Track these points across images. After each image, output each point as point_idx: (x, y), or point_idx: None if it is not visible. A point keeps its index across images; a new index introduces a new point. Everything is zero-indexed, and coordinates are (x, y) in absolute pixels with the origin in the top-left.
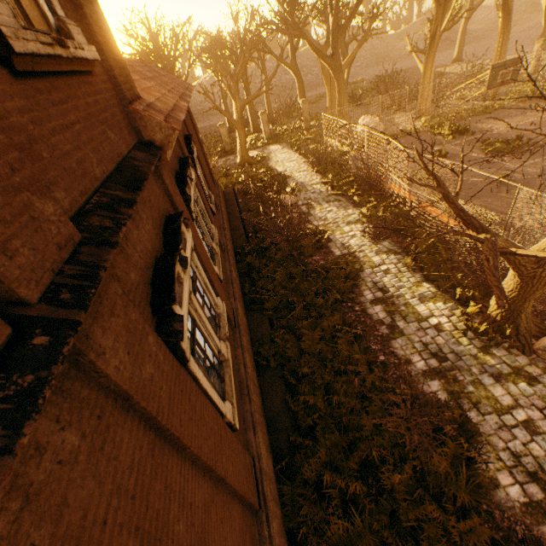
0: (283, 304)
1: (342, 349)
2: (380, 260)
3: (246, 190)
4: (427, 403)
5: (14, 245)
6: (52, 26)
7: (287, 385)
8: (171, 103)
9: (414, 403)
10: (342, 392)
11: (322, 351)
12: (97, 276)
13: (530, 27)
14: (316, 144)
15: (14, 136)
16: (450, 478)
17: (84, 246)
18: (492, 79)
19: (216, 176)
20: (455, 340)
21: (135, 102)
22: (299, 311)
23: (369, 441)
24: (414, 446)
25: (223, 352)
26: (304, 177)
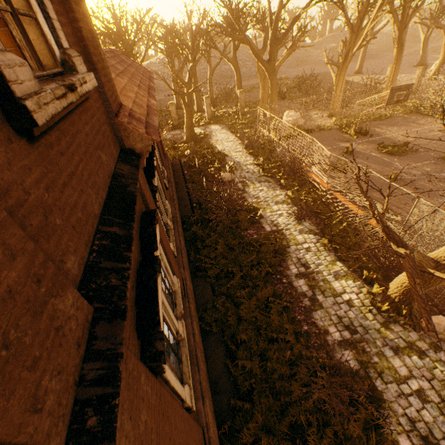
0: (223, 273)
1: (274, 319)
2: (302, 239)
3: (191, 164)
4: (343, 371)
5: (43, 387)
6: (57, 60)
7: (227, 349)
8: (144, 104)
9: (332, 372)
10: (274, 359)
11: (257, 320)
12: (117, 374)
13: (410, 53)
14: (250, 129)
15: (32, 220)
16: (363, 441)
17: (97, 325)
18: (390, 98)
19: (165, 147)
20: (362, 315)
21: (119, 113)
22: (237, 281)
23: (297, 406)
24: (333, 411)
25: (180, 333)
26: (239, 157)
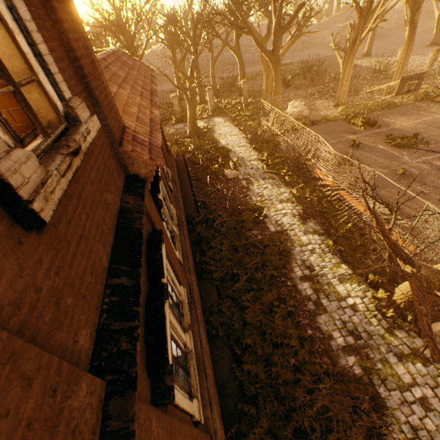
0: (229, 276)
1: (278, 324)
2: (307, 240)
3: (195, 160)
4: (346, 377)
5: None
6: (61, 114)
7: (233, 352)
8: (147, 118)
9: (336, 378)
10: (279, 364)
11: (262, 325)
12: None
13: (423, 31)
14: (253, 121)
15: (45, 316)
16: None
17: (110, 402)
18: (400, 88)
19: (168, 142)
20: (367, 320)
21: (123, 140)
22: (242, 284)
23: (301, 411)
24: (336, 417)
25: (188, 345)
26: (243, 152)
